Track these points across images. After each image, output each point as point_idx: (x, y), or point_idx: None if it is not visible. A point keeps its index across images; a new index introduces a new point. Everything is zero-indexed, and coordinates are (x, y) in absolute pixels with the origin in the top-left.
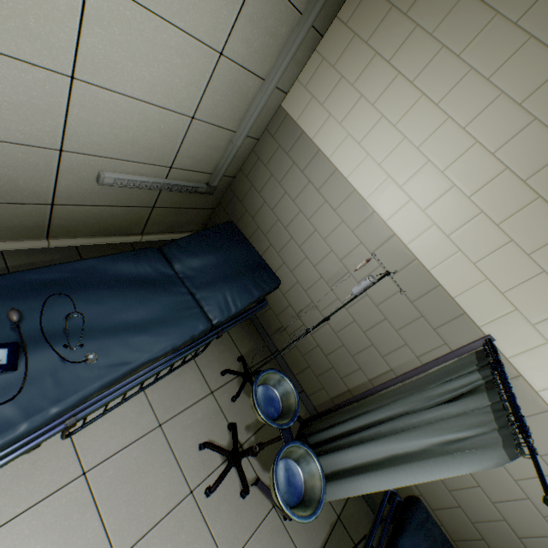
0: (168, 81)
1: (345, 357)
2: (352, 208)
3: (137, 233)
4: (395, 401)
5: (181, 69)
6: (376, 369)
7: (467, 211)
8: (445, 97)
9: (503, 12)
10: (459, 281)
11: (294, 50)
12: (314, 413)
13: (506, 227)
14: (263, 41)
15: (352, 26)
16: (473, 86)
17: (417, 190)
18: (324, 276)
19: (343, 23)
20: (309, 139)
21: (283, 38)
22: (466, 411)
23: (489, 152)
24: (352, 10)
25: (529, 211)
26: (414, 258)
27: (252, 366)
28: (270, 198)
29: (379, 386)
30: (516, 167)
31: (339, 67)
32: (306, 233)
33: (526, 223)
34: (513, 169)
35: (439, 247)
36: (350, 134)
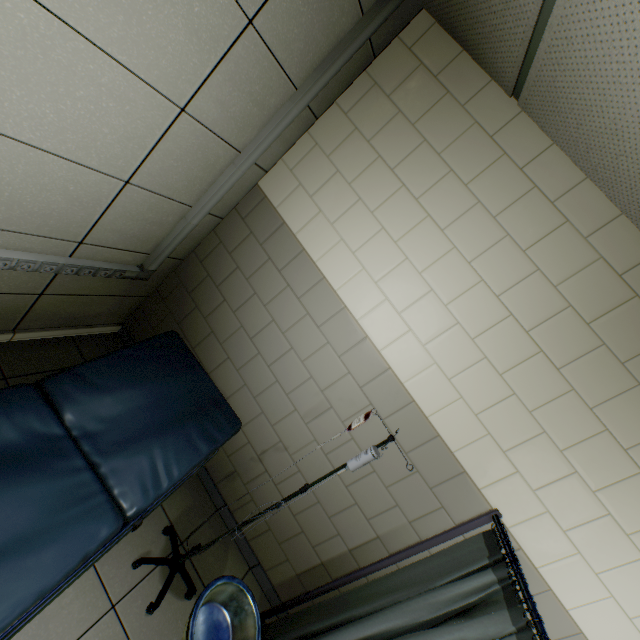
0: (89, 128)
1: (320, 518)
2: (341, 328)
3: (4, 329)
4: (390, 603)
5: (114, 116)
6: (359, 536)
7: (471, 353)
8: (452, 224)
9: (510, 154)
10: (460, 433)
11: (283, 126)
12: (273, 597)
13: (509, 378)
14: (244, 107)
15: (353, 119)
16: (479, 220)
17: (418, 320)
18: (300, 408)
19: (343, 112)
20: (292, 234)
21: (271, 110)
22: (485, 636)
23: (494, 294)
24: (354, 101)
25: (531, 365)
26: (412, 399)
27: (185, 538)
28: (232, 296)
29: (366, 569)
30: (520, 315)
31: (335, 159)
32: (280, 350)
33: (528, 376)
34: (517, 317)
35: (440, 391)
36: (344, 240)
